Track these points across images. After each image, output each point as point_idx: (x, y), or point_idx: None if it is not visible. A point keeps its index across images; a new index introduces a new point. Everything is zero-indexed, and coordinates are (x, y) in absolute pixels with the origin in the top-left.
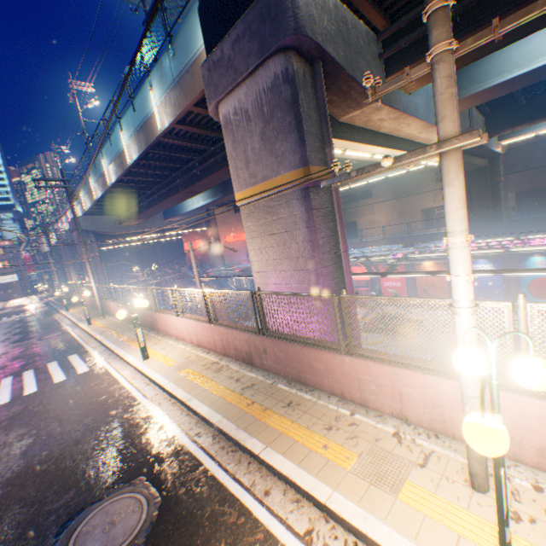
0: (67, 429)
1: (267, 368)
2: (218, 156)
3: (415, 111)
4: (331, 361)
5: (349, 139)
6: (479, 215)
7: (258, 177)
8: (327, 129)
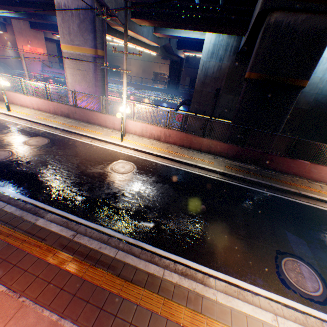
0: None
1: (76, 119)
2: (38, 0)
3: (142, 34)
4: (99, 116)
5: (115, 36)
6: (172, 84)
7: (75, 43)
8: (105, 37)
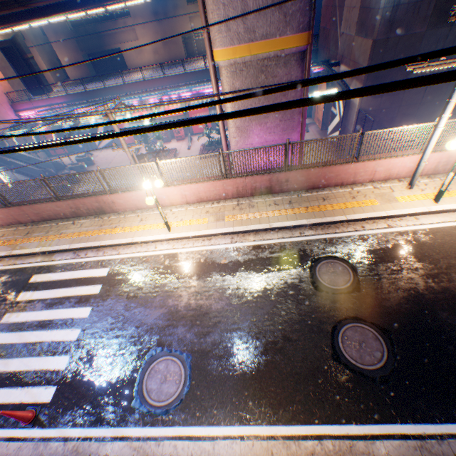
0: (214, 286)
1: (285, 191)
2: None
3: None
4: (341, 170)
5: None
6: None
7: (257, 34)
8: None
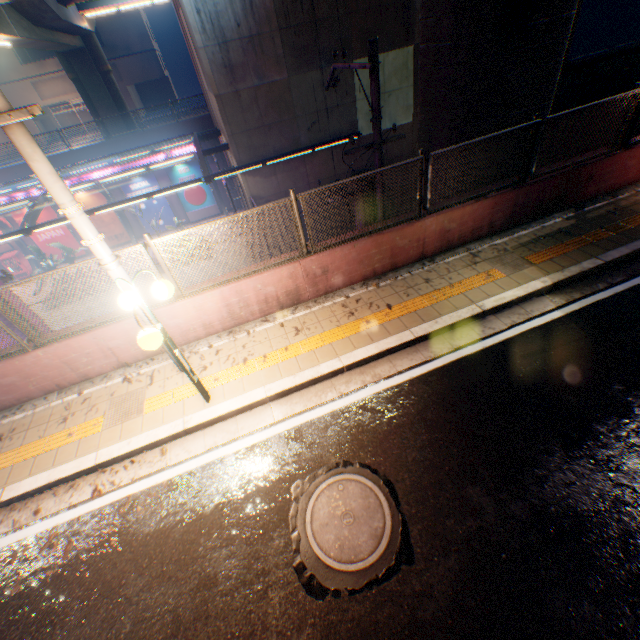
0: None
1: None
2: None
3: None
4: (24, 365)
5: None
6: (111, 120)
7: None
8: None
